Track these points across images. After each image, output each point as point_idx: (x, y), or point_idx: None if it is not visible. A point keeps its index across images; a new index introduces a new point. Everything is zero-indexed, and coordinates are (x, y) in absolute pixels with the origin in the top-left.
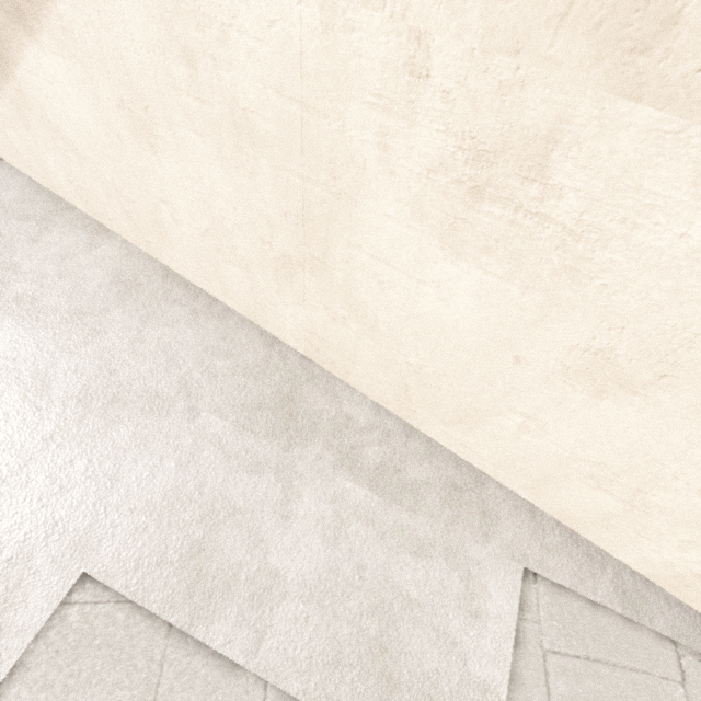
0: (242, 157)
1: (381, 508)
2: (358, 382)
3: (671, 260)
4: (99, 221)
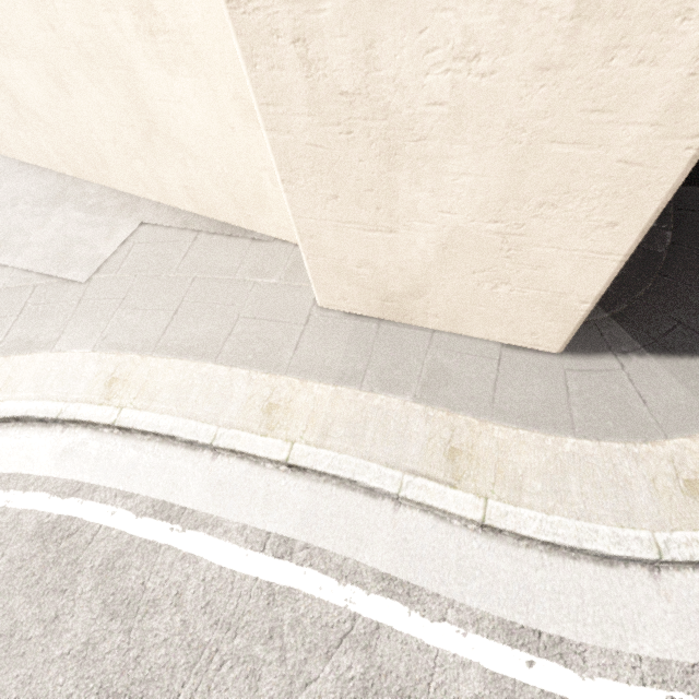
0: None
1: (86, 217)
2: (89, 176)
3: (6, 21)
4: None
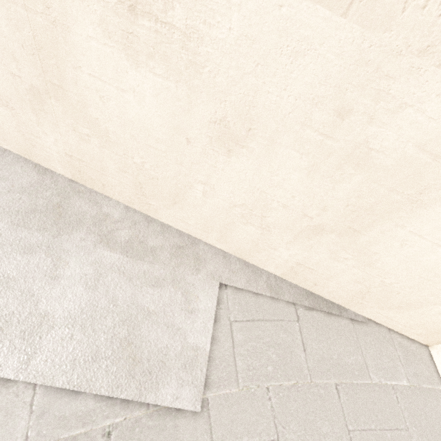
0: None
1: (130, 264)
2: (112, 192)
3: (230, 47)
4: None
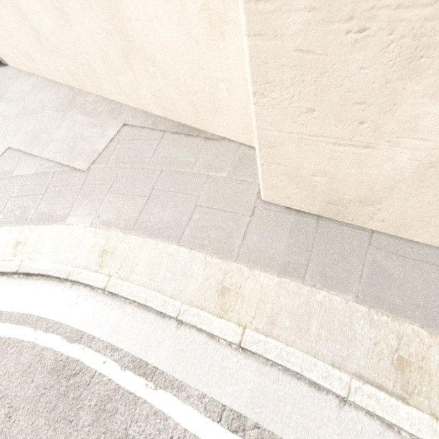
0: (1, 0)
1: (86, 120)
2: (89, 88)
3: None
4: (31, 73)
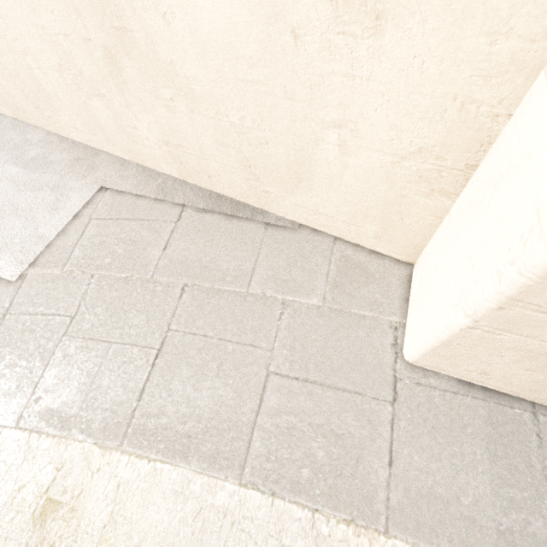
0: None
1: (24, 175)
2: (32, 117)
3: None
4: None
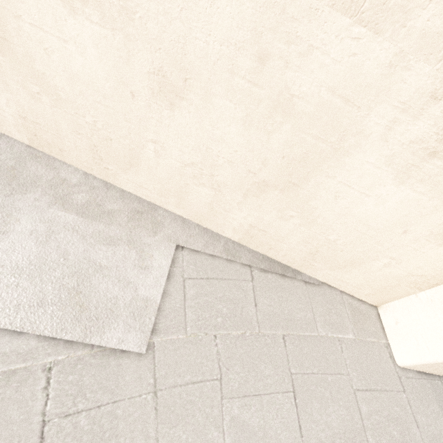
0: None
1: (85, 224)
2: (70, 157)
3: None
4: None
